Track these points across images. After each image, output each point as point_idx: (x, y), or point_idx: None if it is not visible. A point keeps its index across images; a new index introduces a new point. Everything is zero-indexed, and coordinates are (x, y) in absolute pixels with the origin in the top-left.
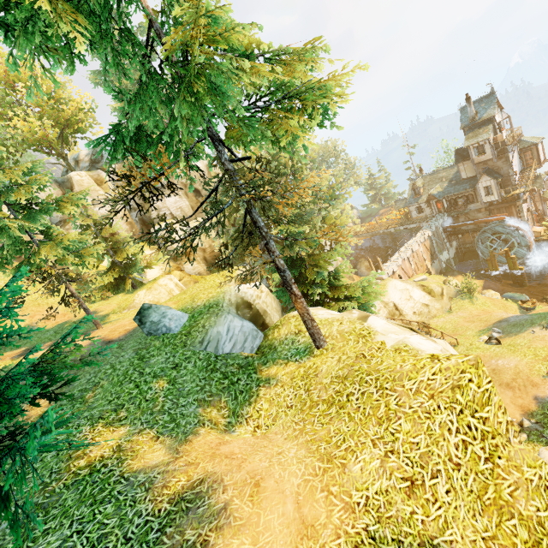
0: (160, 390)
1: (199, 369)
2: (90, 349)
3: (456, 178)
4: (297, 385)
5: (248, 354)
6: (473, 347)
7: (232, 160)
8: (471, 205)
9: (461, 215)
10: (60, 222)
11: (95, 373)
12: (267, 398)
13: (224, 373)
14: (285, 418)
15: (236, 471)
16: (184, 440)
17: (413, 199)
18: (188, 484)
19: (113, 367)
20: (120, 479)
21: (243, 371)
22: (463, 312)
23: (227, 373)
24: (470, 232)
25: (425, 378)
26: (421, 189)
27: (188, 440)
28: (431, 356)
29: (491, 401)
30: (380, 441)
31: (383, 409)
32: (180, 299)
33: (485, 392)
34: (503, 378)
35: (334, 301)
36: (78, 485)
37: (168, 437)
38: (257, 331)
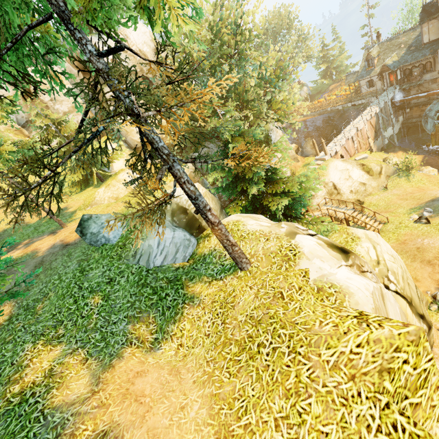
0: (95, 307)
1: (131, 284)
2: (49, 254)
3: (417, 43)
4: (216, 312)
5: (179, 265)
6: (402, 225)
7: (100, 54)
8: (427, 75)
9: (414, 87)
10: (27, 122)
11: (46, 283)
12: (189, 319)
13: (154, 288)
14: (200, 349)
15: (138, 426)
16: (108, 365)
17: (366, 71)
18: (93, 436)
19: (60, 278)
20: (40, 415)
21: (171, 286)
22: (398, 189)
23: (156, 288)
24: (420, 106)
25: (347, 350)
26: (376, 60)
27: (112, 365)
28: (359, 315)
29: (427, 382)
30: (284, 422)
31: (292, 379)
32: (129, 198)
33: (421, 373)
34: (426, 256)
35: (271, 197)
36: (7, 417)
37: (95, 359)
38: (189, 240)
